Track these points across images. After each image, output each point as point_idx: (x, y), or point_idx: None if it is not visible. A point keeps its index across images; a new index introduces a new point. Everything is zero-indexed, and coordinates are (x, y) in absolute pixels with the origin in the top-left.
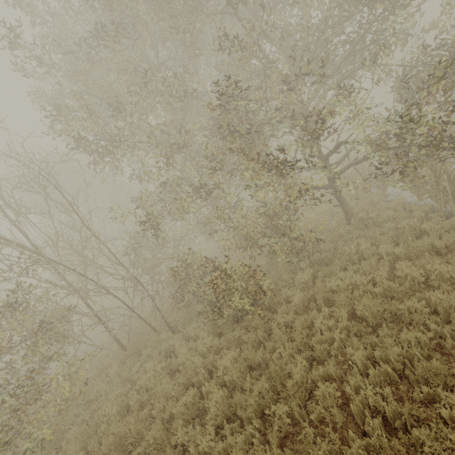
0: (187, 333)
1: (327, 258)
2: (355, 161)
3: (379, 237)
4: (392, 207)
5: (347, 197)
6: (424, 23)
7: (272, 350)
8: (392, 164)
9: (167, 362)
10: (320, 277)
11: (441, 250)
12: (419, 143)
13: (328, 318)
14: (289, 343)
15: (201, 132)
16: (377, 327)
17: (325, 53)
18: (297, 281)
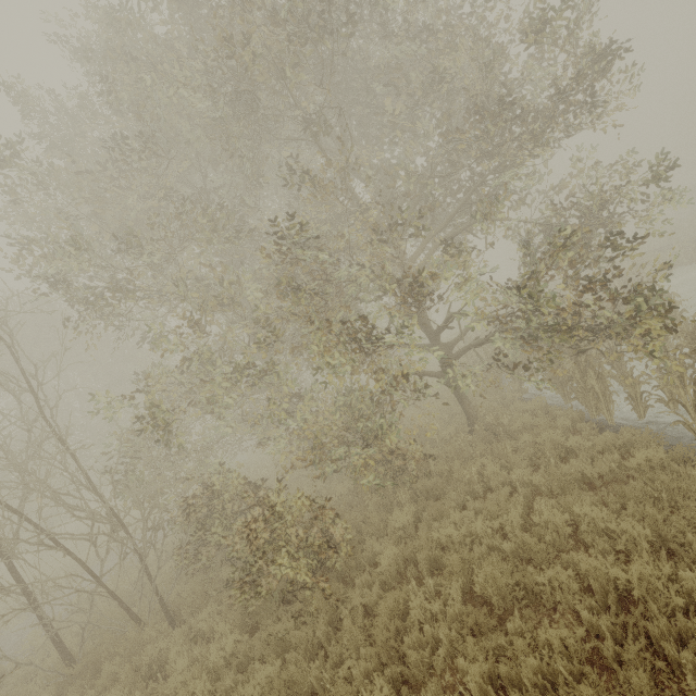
0: (196, 624)
1: (438, 487)
2: (476, 341)
3: (511, 455)
4: (530, 409)
5: (471, 389)
6: (559, 178)
7: (339, 663)
8: (529, 348)
9: (146, 692)
10: (426, 520)
11: (594, 481)
12: (551, 327)
13: (435, 596)
14: (367, 647)
15: (256, 286)
16: (508, 615)
17: (430, 203)
18: (391, 527)
